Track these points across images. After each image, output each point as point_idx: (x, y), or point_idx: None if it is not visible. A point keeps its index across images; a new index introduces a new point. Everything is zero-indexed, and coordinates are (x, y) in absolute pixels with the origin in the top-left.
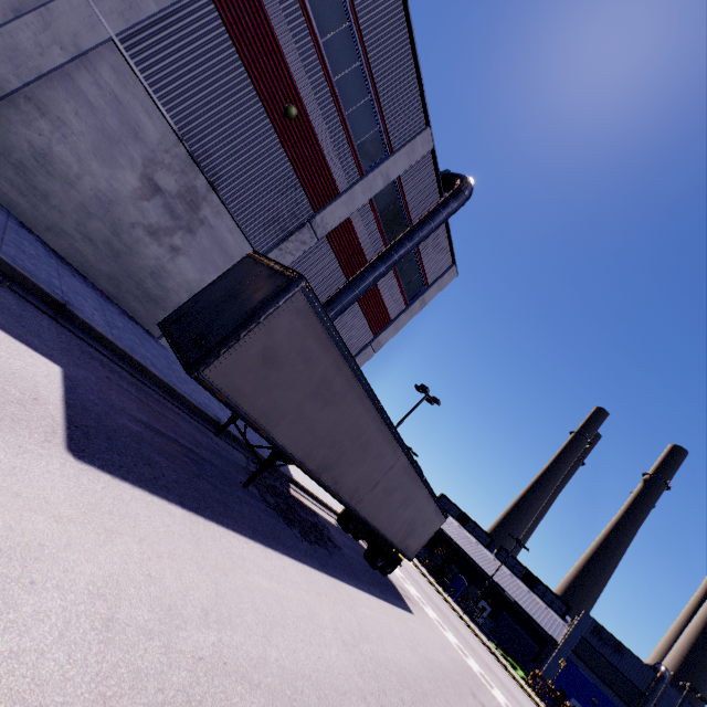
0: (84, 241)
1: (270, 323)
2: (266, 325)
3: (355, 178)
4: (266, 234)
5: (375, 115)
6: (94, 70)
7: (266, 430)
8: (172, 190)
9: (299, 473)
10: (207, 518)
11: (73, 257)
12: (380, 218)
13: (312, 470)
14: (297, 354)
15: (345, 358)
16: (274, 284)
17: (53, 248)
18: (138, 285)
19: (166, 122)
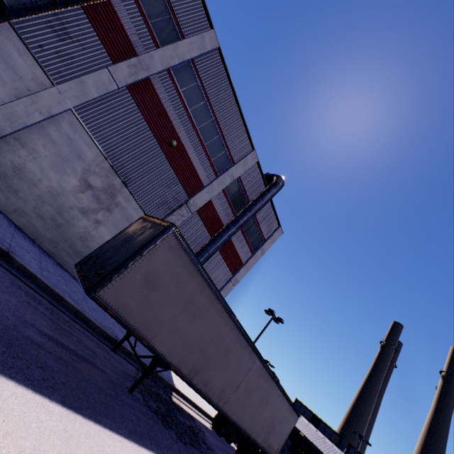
0: (37, 218)
1: (150, 255)
2: (148, 257)
3: (213, 178)
4: (158, 211)
5: (222, 145)
6: (58, 124)
7: (148, 339)
8: (99, 186)
9: (182, 383)
10: (85, 417)
11: (28, 229)
12: (230, 200)
13: (185, 374)
14: (171, 278)
15: (206, 281)
16: (154, 230)
17: (15, 223)
18: (71, 245)
19: (98, 149)
